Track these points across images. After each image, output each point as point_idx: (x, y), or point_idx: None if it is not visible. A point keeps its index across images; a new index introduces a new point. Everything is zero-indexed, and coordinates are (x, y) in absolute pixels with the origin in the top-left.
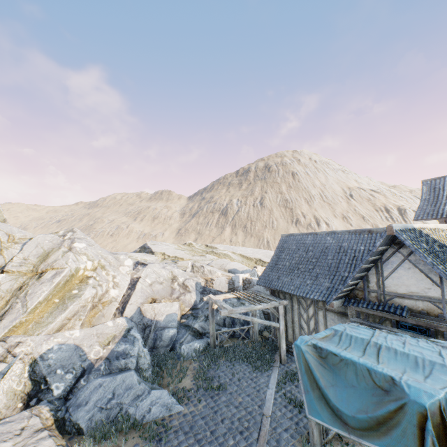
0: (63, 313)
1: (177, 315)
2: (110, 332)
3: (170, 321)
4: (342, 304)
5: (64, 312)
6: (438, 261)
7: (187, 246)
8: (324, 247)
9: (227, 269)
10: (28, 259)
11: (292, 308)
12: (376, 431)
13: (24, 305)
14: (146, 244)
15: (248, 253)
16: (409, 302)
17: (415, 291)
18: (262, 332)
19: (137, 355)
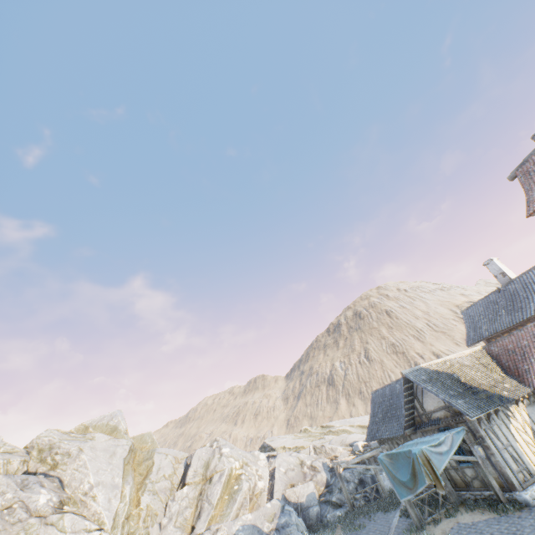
0: (235, 504)
1: (315, 493)
2: (271, 511)
3: (311, 500)
4: (413, 431)
5: (236, 502)
6: (429, 384)
7: (303, 432)
8: (396, 393)
9: (347, 443)
10: (197, 470)
11: None
12: (416, 481)
13: (209, 503)
14: (264, 443)
15: (367, 422)
16: (437, 413)
17: (436, 405)
18: (392, 489)
19: (296, 523)
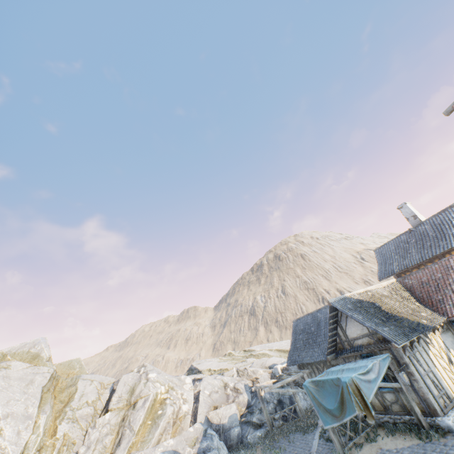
0: (158, 429)
1: (237, 414)
2: (193, 436)
3: (232, 421)
4: (335, 357)
5: (158, 428)
6: (355, 312)
7: (227, 356)
8: (318, 321)
9: (267, 366)
10: (121, 396)
11: (316, 375)
12: (344, 410)
13: (131, 430)
14: (192, 366)
15: (284, 346)
16: (360, 340)
17: (359, 333)
18: (308, 409)
19: (217, 447)
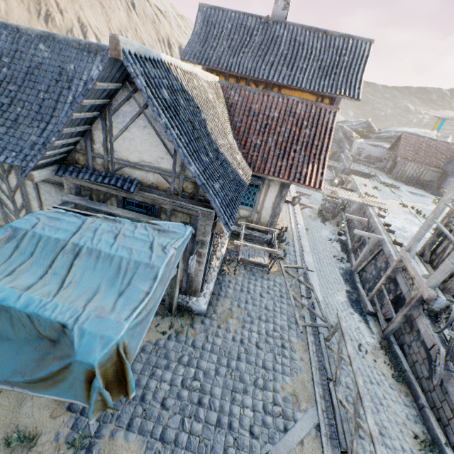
0: None
1: None
2: None
3: None
4: (55, 174)
5: None
6: (176, 123)
7: None
8: (33, 64)
9: None
10: None
11: None
12: (43, 382)
13: None
14: None
15: None
16: (141, 173)
17: (149, 161)
18: None
19: None
